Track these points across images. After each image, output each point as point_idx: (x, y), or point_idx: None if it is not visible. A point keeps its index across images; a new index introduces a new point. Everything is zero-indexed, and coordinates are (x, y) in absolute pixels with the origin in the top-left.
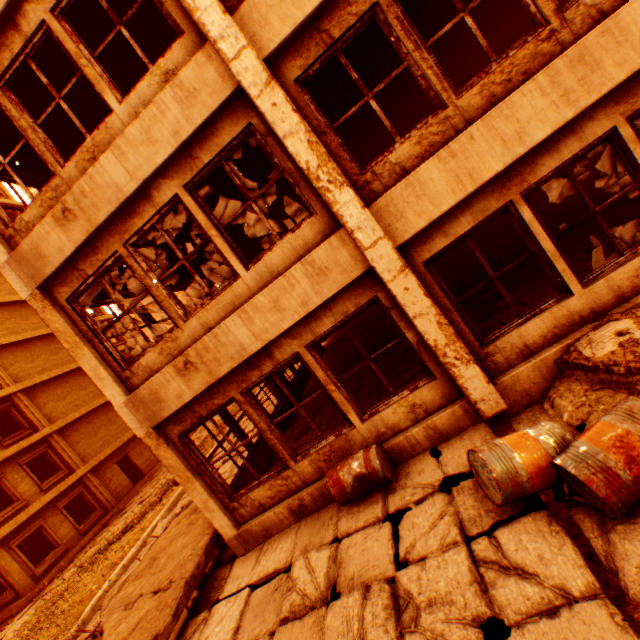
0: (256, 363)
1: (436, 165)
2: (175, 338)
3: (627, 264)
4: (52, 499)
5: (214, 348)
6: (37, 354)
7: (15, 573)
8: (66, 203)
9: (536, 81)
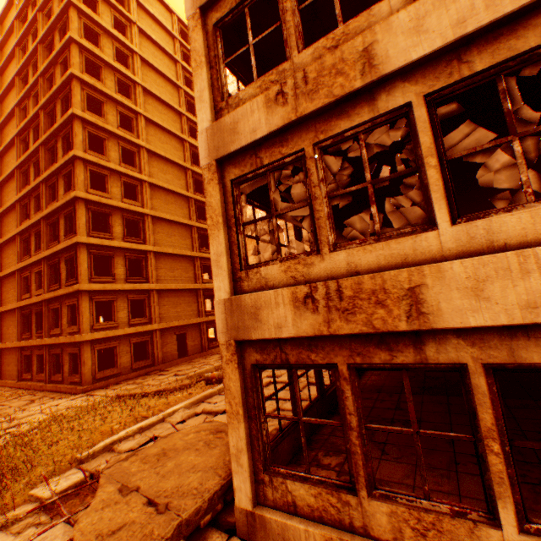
0: (390, 343)
1: None
2: (309, 263)
3: None
4: (130, 333)
5: (350, 297)
6: (174, 234)
7: (87, 367)
8: (284, 86)
9: None
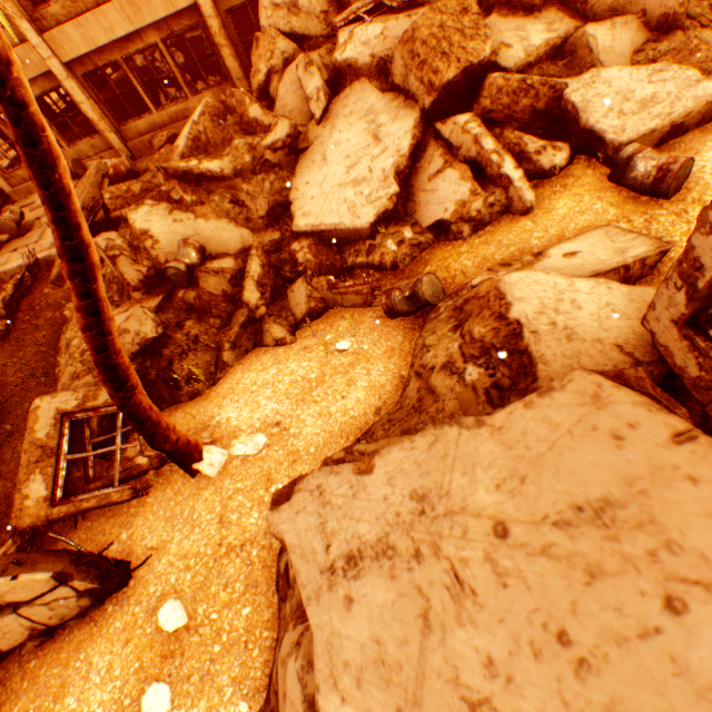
0: None
1: (75, 28)
2: None
3: (174, 108)
4: None
5: None
6: None
7: None
8: None
9: (115, 6)
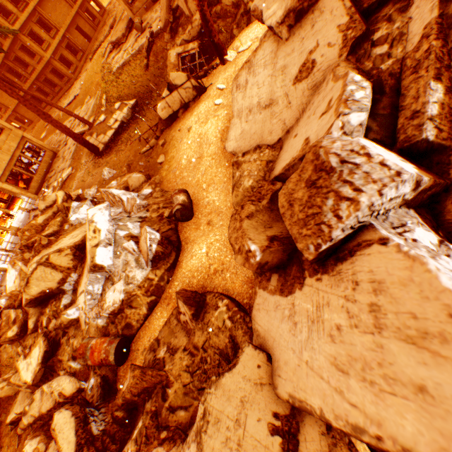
0: None
1: None
2: None
3: None
4: (58, 44)
5: None
6: None
7: (64, 71)
8: None
9: None
